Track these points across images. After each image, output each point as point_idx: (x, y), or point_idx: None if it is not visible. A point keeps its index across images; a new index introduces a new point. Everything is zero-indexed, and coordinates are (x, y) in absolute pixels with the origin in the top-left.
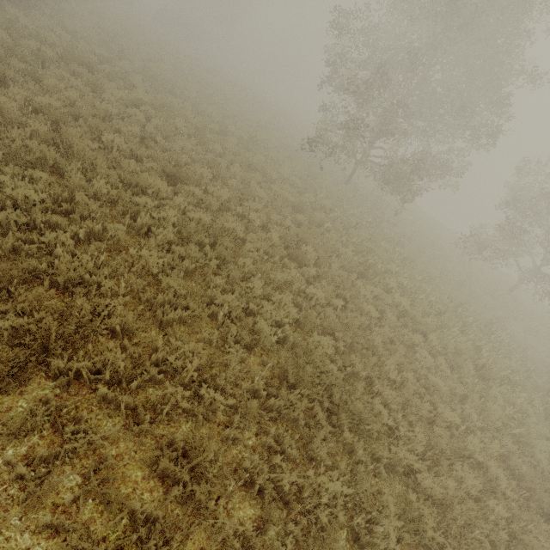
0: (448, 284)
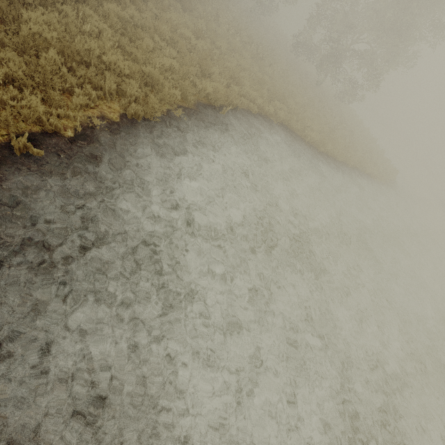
0: (255, 39)
